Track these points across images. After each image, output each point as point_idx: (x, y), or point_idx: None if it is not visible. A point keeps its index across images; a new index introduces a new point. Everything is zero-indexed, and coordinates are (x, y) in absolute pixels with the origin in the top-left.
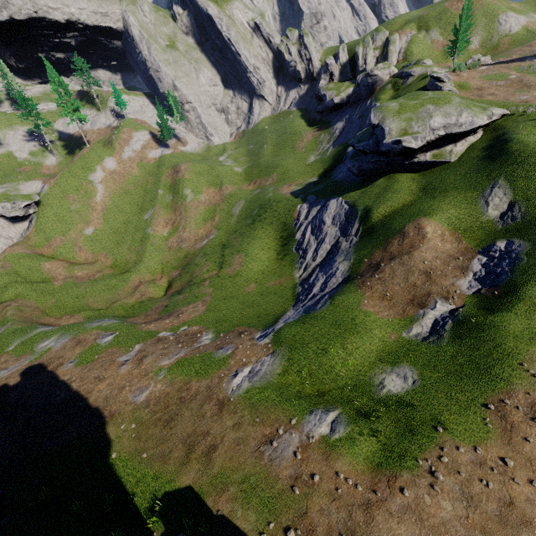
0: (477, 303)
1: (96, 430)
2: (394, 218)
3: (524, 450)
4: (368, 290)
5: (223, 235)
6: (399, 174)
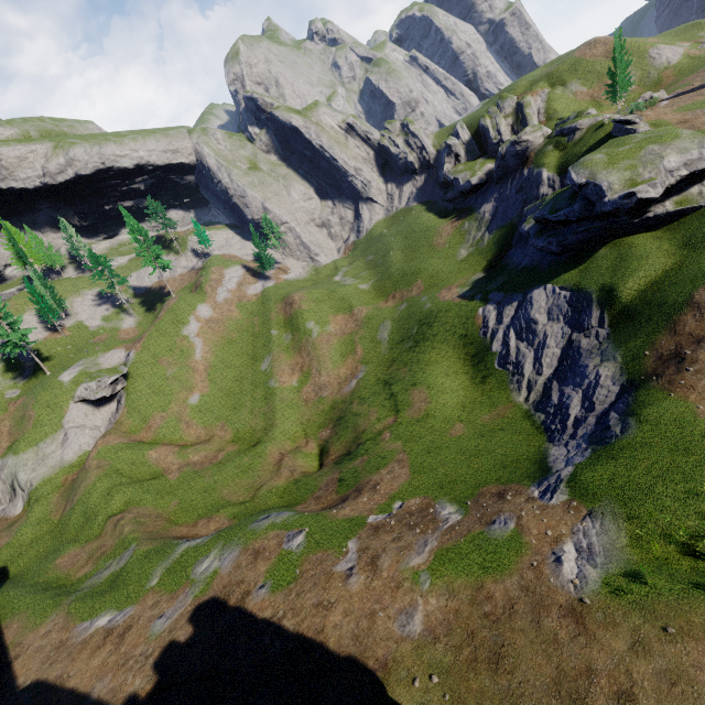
0: None
1: (373, 697)
2: (662, 289)
3: None
4: (689, 391)
5: (376, 370)
6: (629, 237)
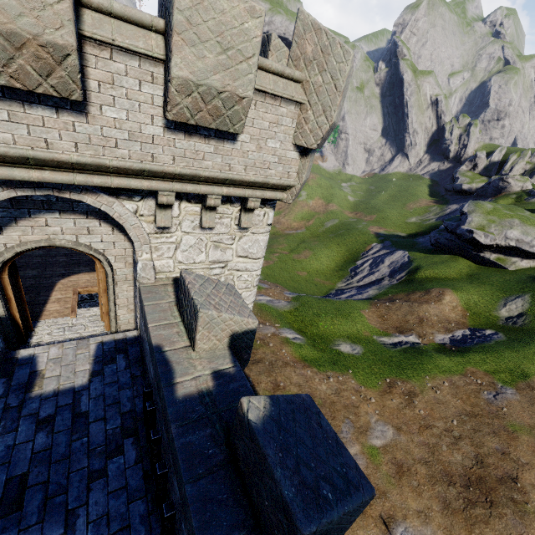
0: (436, 348)
1: None
2: (432, 281)
3: (386, 402)
4: (375, 308)
5: (307, 235)
6: (463, 259)
